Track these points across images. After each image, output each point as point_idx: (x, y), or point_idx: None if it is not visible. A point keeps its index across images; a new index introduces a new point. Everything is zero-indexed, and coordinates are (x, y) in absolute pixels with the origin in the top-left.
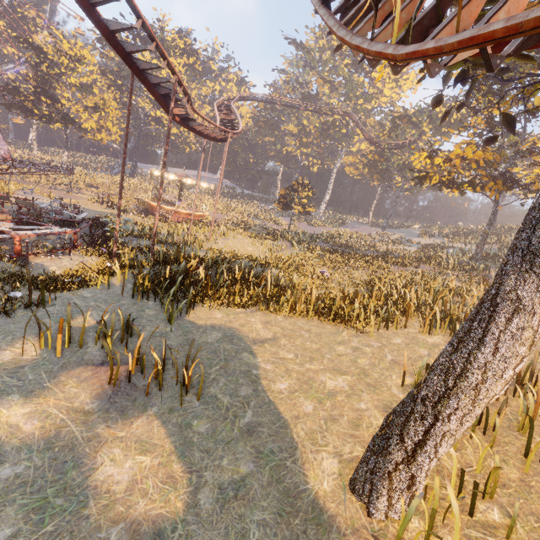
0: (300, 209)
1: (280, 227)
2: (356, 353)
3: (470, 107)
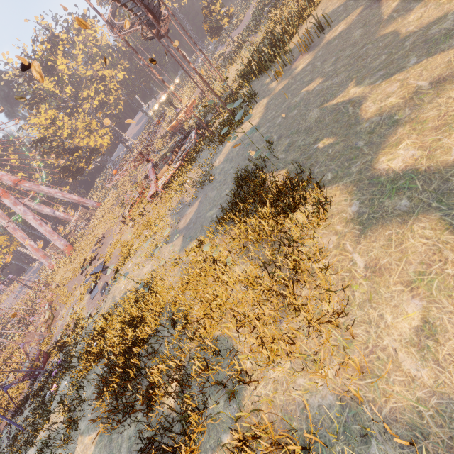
0: (226, 20)
1: (227, 52)
2: None
3: None
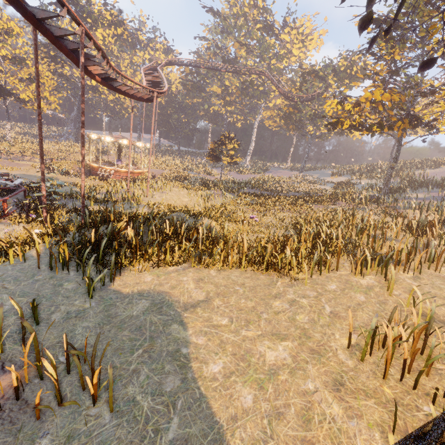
0: (229, 160)
1: (213, 177)
2: (293, 308)
3: (373, 54)
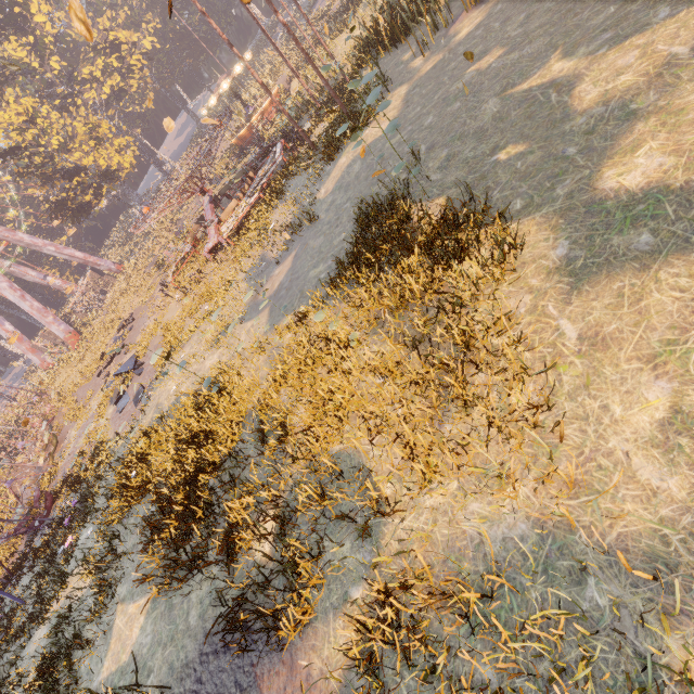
0: None
1: (333, 10)
2: None
3: None
